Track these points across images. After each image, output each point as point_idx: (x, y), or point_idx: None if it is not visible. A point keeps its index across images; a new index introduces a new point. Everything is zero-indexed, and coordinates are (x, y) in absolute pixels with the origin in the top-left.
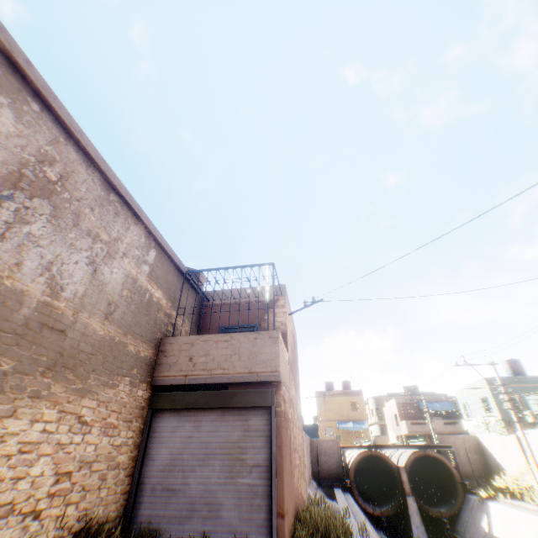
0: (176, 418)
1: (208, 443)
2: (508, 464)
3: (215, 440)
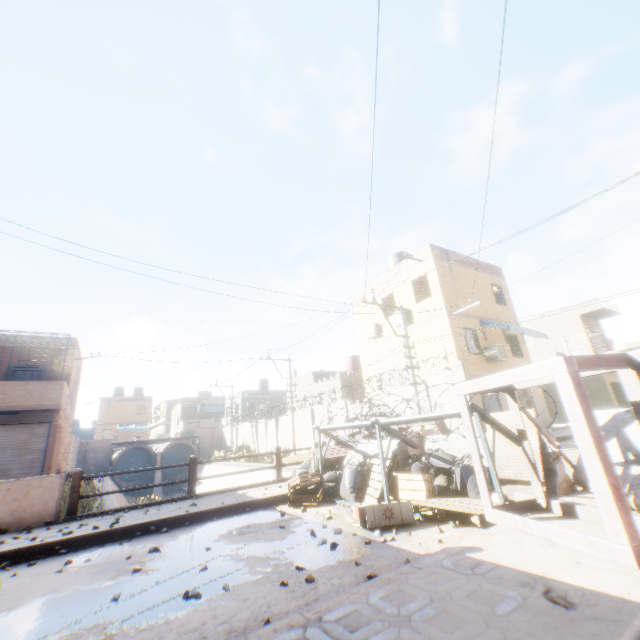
0: None
1: (4, 443)
2: (230, 444)
3: (10, 441)
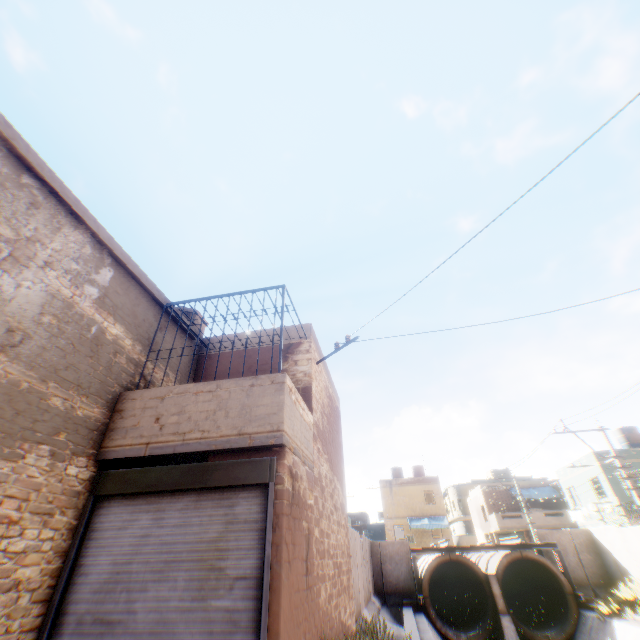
0: (128, 507)
1: (172, 544)
2: (634, 566)
3: (182, 539)
